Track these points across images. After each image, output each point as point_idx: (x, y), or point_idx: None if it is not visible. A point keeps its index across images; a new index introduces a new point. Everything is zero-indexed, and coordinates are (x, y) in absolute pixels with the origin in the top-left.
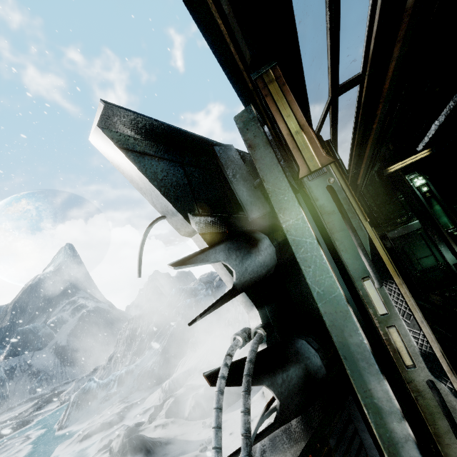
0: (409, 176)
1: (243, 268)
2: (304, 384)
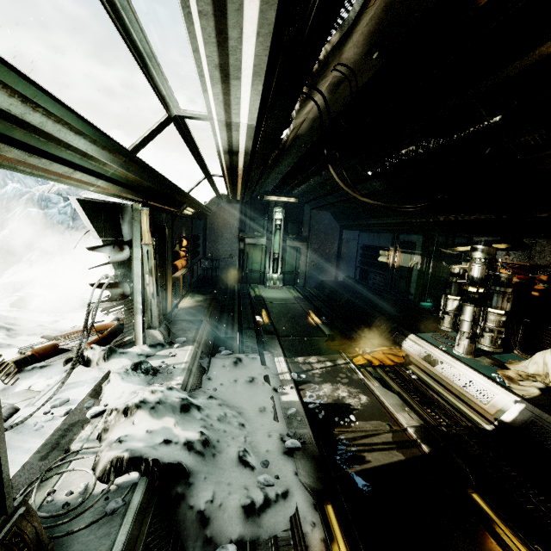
0: (277, 208)
1: (115, 257)
2: (121, 294)
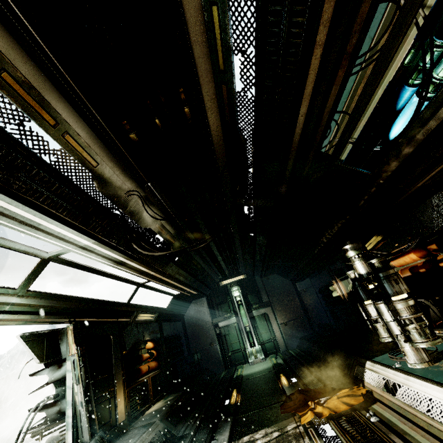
0: (233, 288)
1: (53, 376)
2: (57, 412)
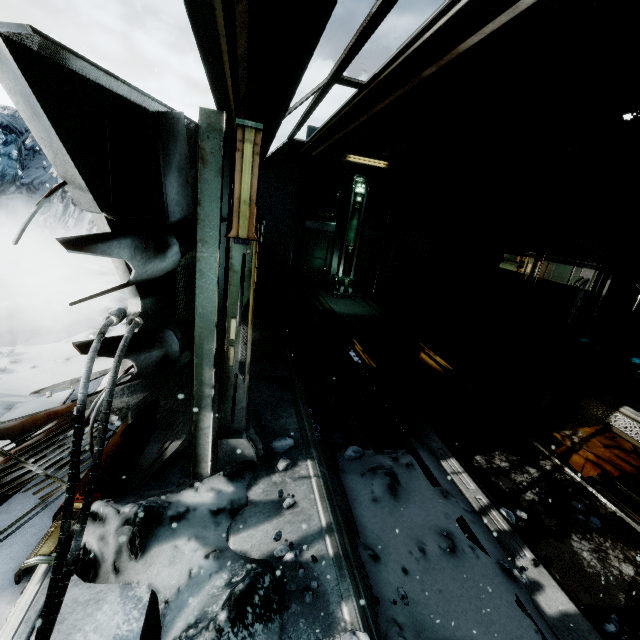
0: (358, 177)
1: (145, 270)
2: (160, 362)
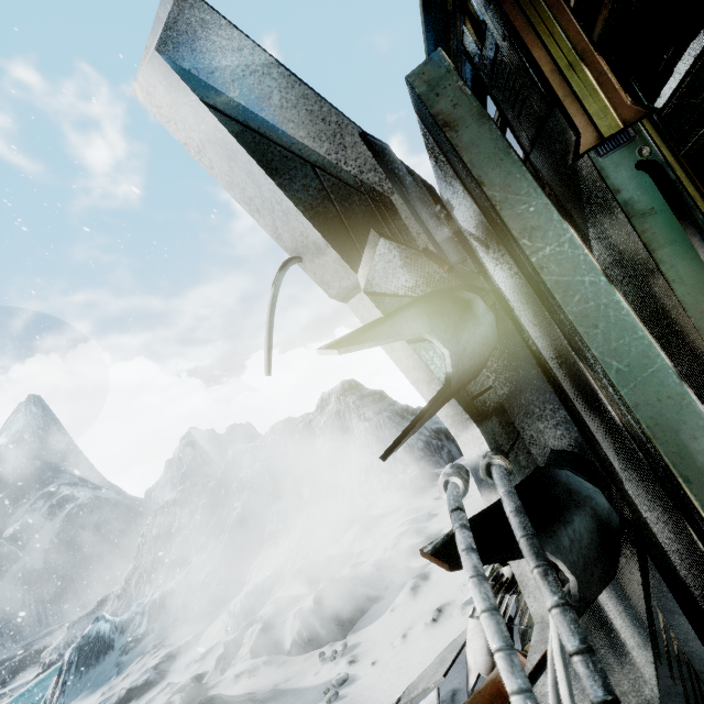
0: None
1: (460, 346)
2: (602, 542)
